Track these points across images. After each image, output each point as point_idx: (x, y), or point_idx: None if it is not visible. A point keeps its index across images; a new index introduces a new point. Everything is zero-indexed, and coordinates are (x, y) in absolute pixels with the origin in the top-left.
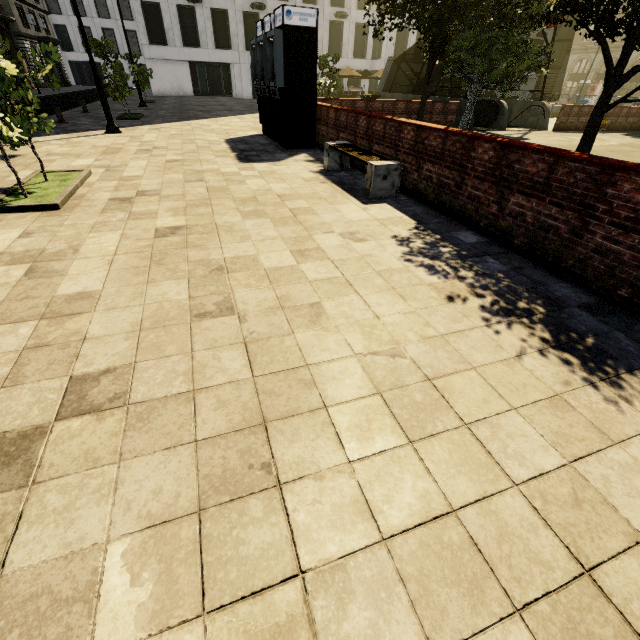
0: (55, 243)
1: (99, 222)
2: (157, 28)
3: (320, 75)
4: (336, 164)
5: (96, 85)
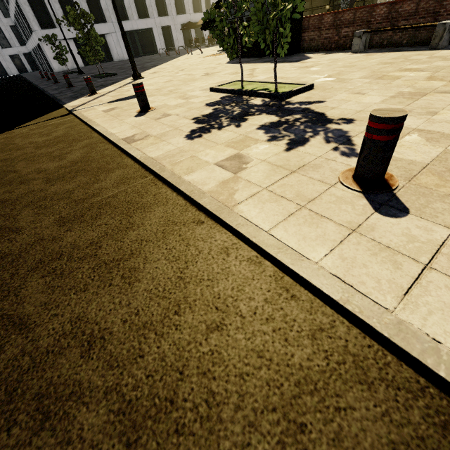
0: (394, 89)
1: (366, 83)
2: (43, 15)
3: (174, 30)
4: (362, 46)
5: (124, 40)
